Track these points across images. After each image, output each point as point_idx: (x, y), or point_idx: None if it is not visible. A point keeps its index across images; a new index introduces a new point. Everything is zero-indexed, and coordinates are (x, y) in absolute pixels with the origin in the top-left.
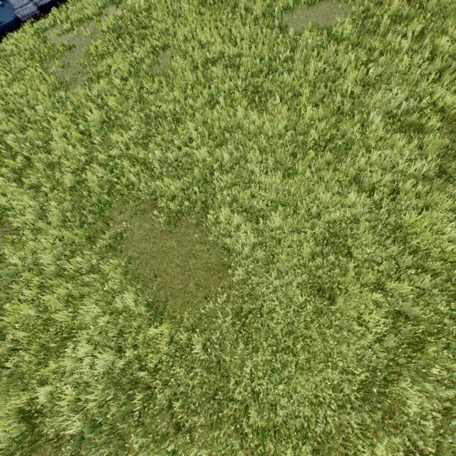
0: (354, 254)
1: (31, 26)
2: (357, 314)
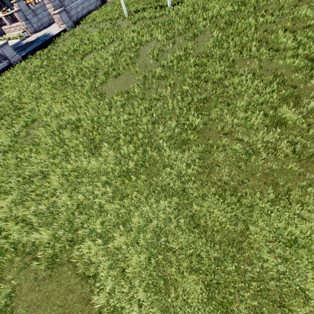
0: (173, 246)
1: None
2: (186, 296)
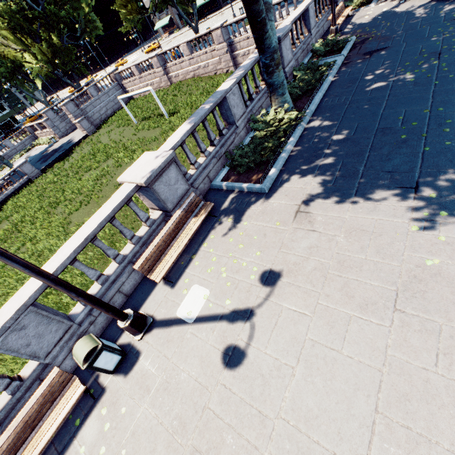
0: None
1: None
2: None
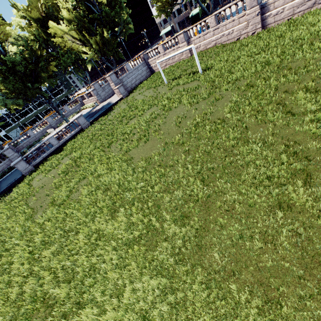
0: None
1: (29, 177)
2: None
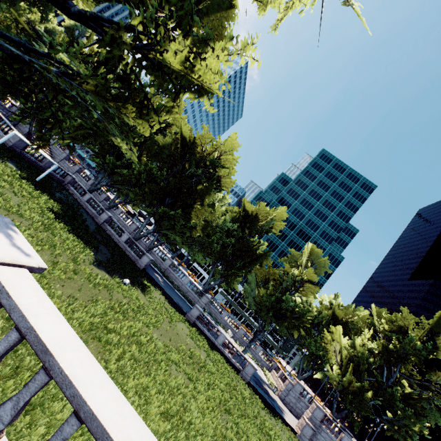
0: None
1: (185, 318)
2: None
